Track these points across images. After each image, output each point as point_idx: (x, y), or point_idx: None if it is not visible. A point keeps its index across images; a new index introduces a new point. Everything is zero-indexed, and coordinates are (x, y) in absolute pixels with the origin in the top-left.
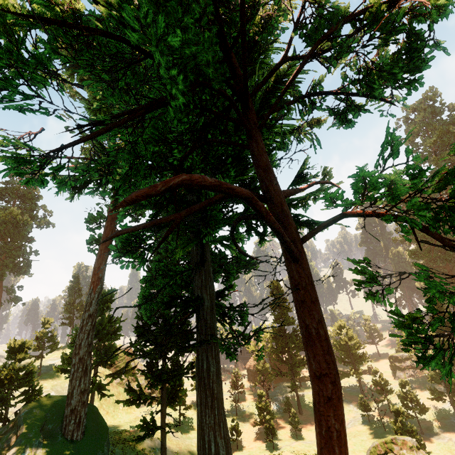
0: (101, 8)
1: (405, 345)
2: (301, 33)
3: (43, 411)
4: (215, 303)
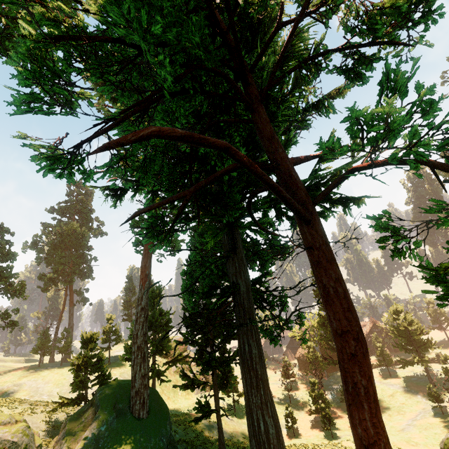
0: (97, 17)
1: (438, 298)
2: None
3: (113, 393)
4: (250, 289)
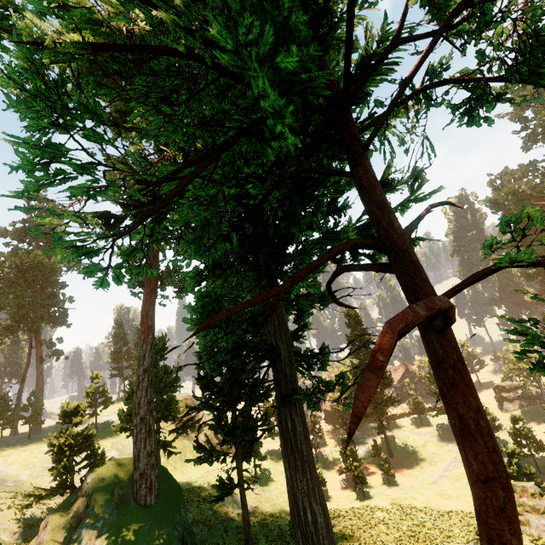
0: (162, 15)
1: None
2: (422, 0)
3: (110, 477)
4: (293, 352)
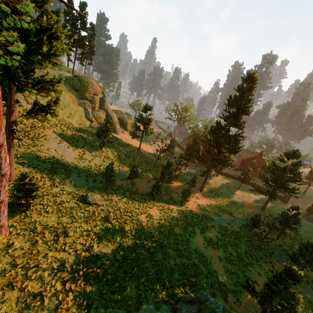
0: None
1: None
2: None
3: None
4: None
